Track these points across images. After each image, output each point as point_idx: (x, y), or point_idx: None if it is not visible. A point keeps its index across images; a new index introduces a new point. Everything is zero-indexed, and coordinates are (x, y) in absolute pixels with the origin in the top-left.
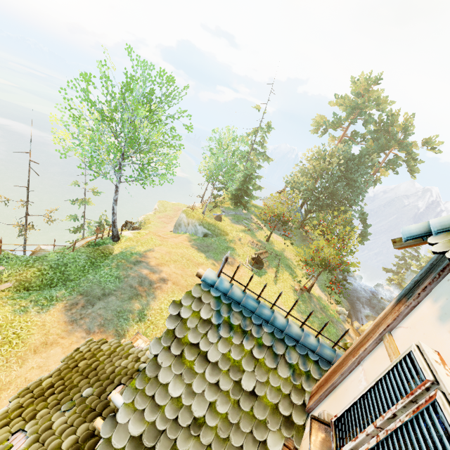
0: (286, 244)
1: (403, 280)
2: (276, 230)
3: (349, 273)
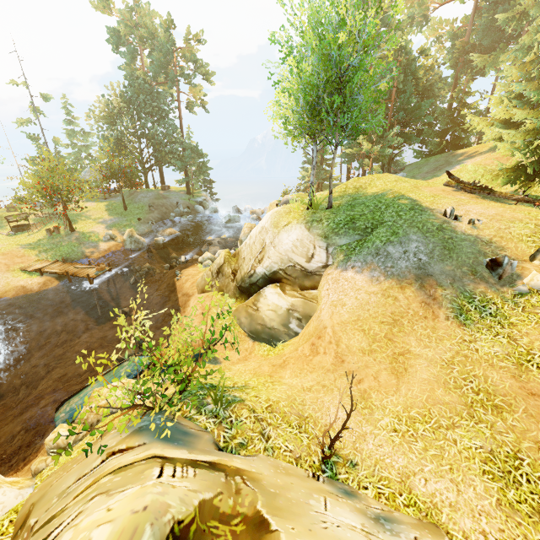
0: (97, 206)
1: None
2: (104, 199)
3: (198, 209)
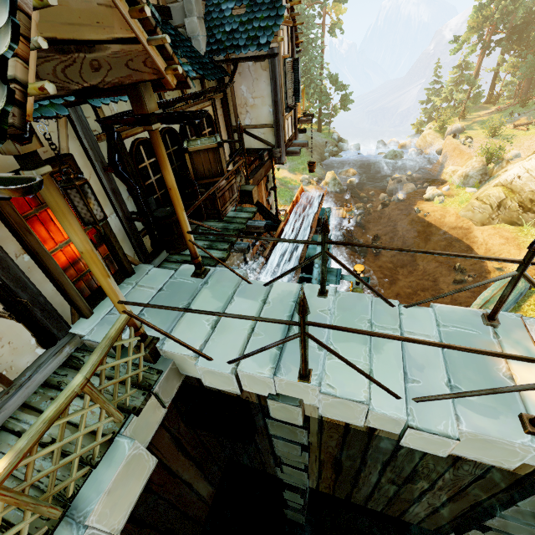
0: None
1: (422, 125)
2: None
3: (343, 147)
